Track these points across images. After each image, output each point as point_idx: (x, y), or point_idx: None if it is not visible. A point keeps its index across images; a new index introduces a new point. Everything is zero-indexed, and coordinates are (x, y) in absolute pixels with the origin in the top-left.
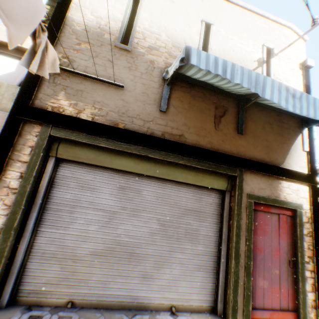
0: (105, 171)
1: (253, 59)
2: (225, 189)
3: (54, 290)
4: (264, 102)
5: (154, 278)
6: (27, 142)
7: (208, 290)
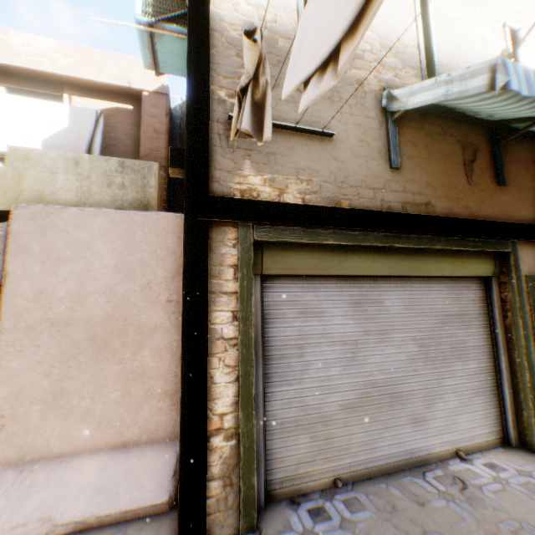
0: (328, 282)
1: (495, 54)
2: (490, 274)
3: (310, 470)
4: (534, 129)
5: (427, 421)
6: (223, 260)
7: (491, 419)
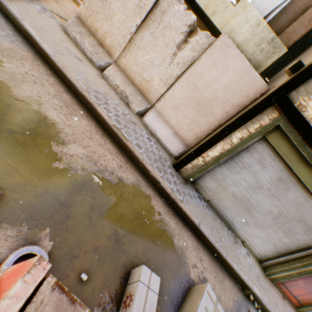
0: (281, 163)
1: None
2: None
3: (207, 191)
4: None
5: (248, 227)
6: (260, 120)
7: (266, 254)
